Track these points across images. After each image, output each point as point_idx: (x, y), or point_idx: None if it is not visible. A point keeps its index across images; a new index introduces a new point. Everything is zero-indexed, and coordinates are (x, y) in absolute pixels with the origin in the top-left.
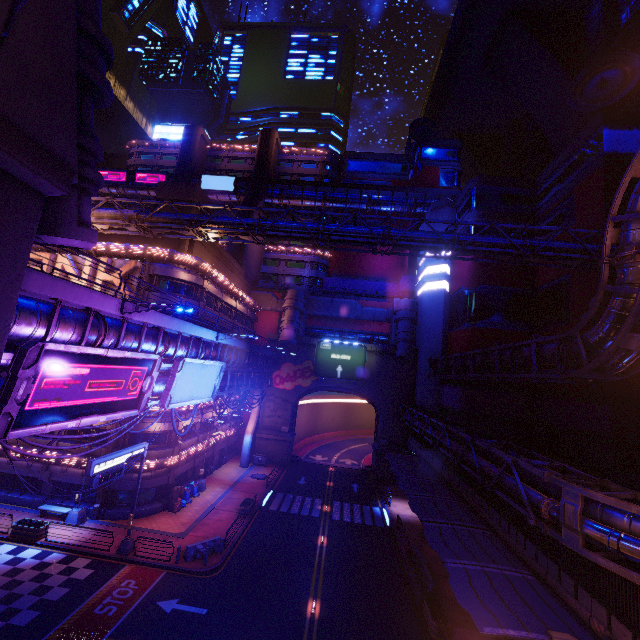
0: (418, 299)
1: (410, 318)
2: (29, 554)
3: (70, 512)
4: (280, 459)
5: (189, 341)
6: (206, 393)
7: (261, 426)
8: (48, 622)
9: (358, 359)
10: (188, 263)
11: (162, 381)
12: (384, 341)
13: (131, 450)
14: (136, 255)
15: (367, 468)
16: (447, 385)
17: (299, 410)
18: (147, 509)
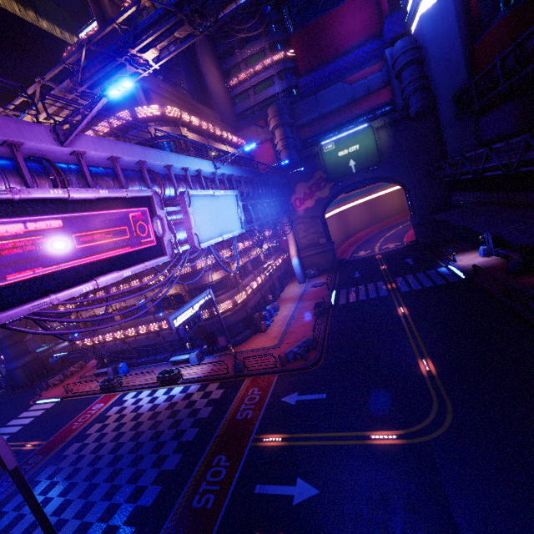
0: (415, 35)
1: (414, 60)
2: (176, 391)
3: (189, 357)
4: (329, 266)
5: (185, 176)
6: (234, 226)
7: (301, 247)
8: (207, 434)
9: (368, 143)
10: (154, 116)
11: (183, 227)
12: (389, 111)
13: (199, 299)
14: (107, 135)
15: (412, 243)
16: (488, 113)
17: (328, 223)
18: (242, 337)
